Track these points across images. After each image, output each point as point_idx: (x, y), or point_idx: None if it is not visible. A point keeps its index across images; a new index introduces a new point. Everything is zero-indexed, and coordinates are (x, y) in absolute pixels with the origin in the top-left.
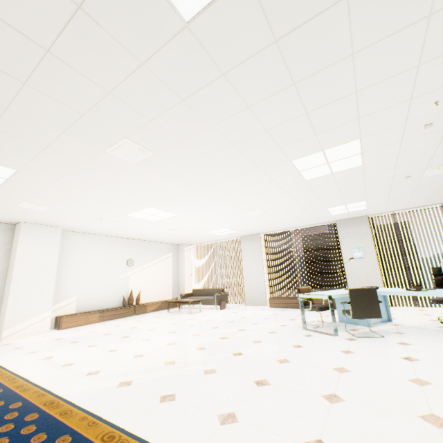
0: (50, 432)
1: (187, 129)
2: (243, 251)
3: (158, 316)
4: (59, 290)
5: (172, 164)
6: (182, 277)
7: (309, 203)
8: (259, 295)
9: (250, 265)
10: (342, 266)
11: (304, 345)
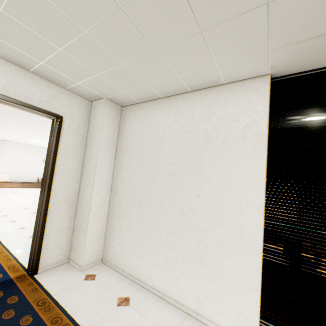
0: None
1: (8, 124)
2: None
3: None
4: (0, 169)
5: (18, 129)
6: None
7: None
8: None
9: None
10: None
11: None
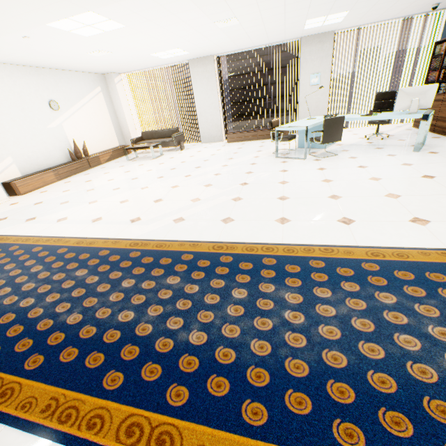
0: (170, 257)
1: None
2: (194, 81)
3: (121, 166)
4: None
5: None
6: (122, 119)
7: (295, 13)
8: (215, 132)
9: (204, 99)
10: (296, 95)
11: (288, 170)
